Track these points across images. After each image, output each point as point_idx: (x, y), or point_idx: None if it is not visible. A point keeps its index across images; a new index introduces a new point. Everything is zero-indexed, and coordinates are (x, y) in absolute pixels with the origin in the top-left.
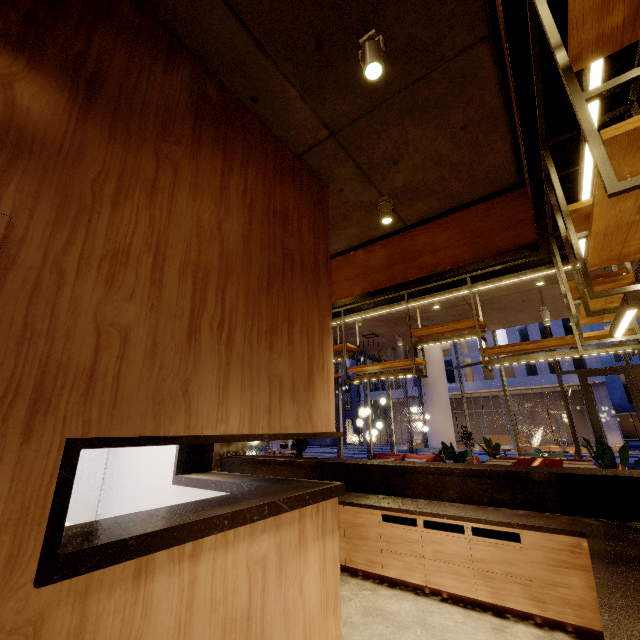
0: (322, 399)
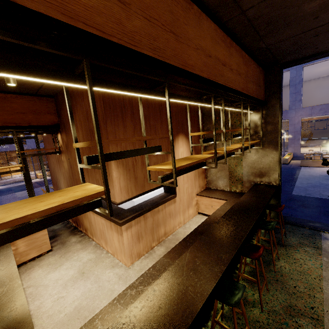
0: (111, 188)
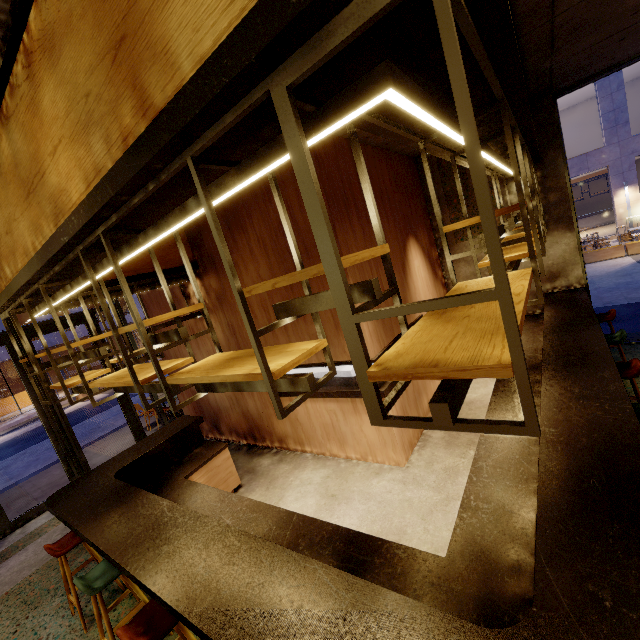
0: None
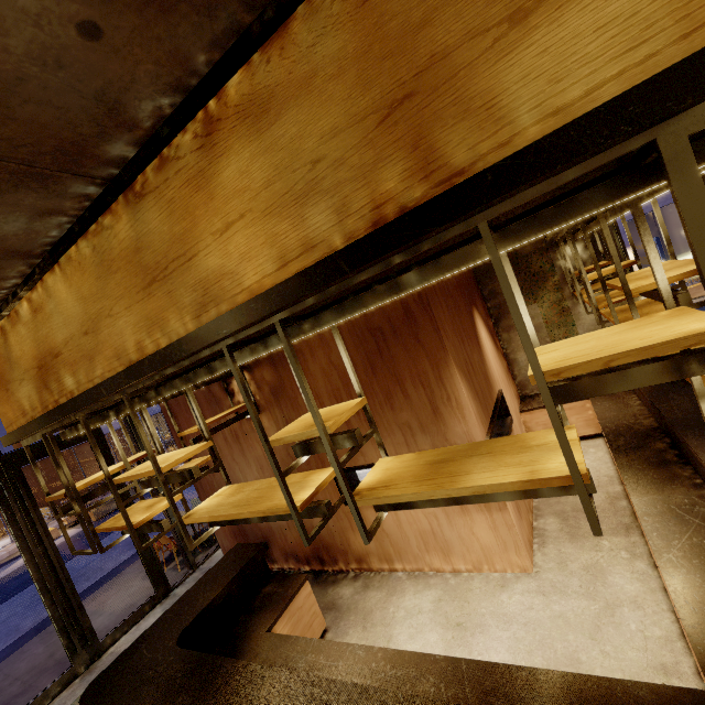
0: (456, 424)
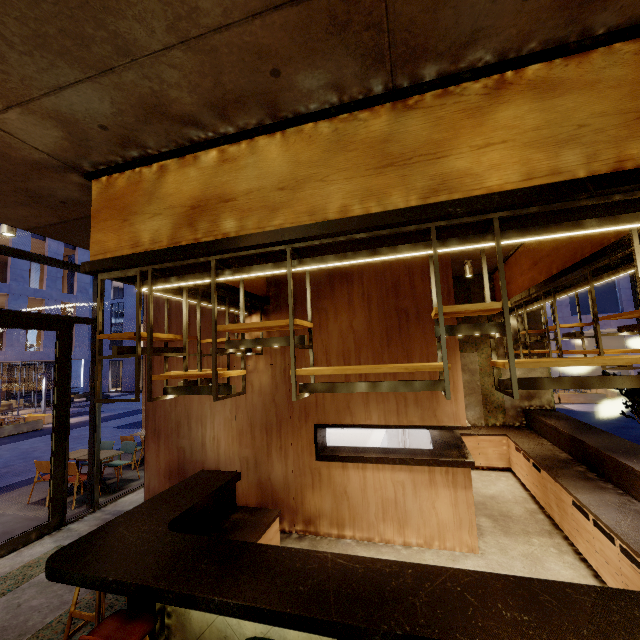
0: (448, 403)
